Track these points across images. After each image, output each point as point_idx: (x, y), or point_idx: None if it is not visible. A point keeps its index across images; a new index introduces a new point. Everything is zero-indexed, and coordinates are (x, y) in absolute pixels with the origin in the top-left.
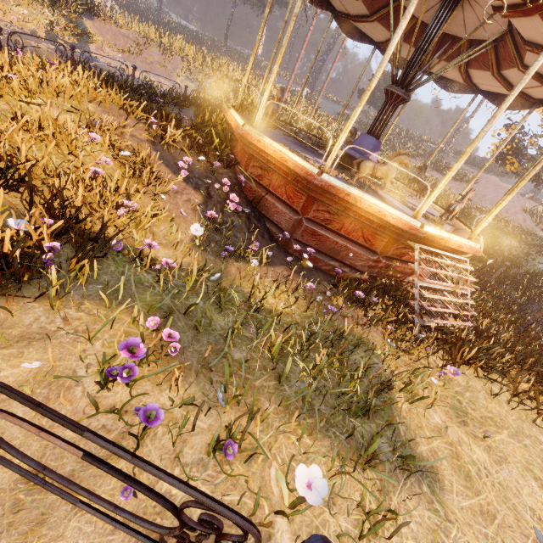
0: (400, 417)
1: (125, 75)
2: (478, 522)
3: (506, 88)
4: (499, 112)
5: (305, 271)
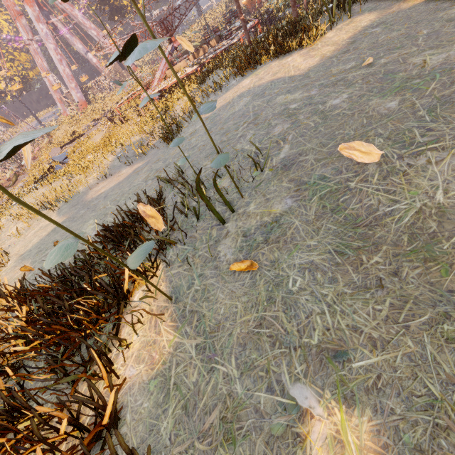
0: None
1: None
2: None
3: None
4: None
5: None
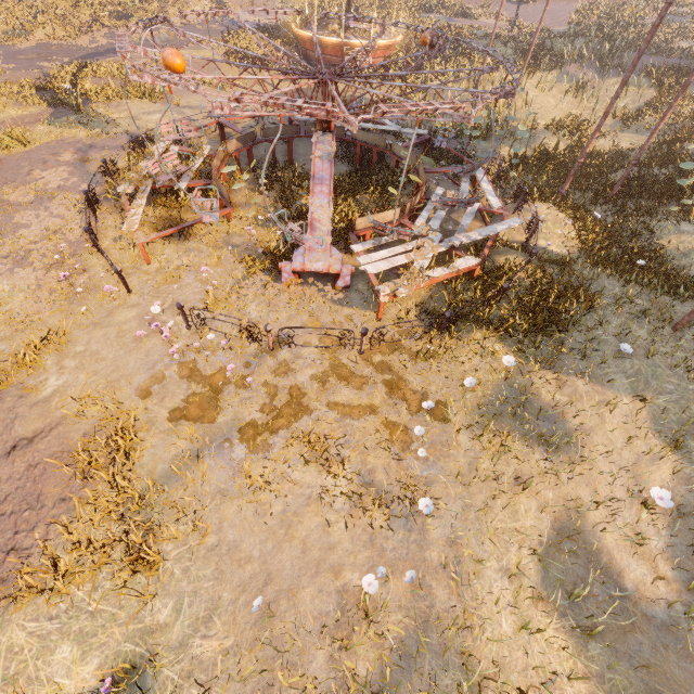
0: None
1: (250, 24)
2: None
3: None
4: None
5: None
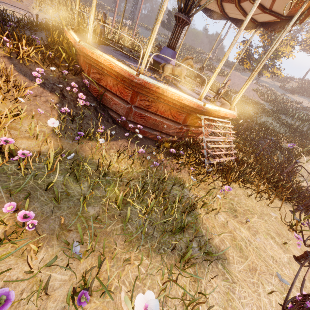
0: (202, 224)
1: None
2: (249, 276)
3: (243, 15)
4: (243, 27)
5: (138, 140)
